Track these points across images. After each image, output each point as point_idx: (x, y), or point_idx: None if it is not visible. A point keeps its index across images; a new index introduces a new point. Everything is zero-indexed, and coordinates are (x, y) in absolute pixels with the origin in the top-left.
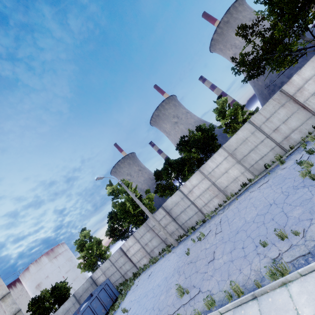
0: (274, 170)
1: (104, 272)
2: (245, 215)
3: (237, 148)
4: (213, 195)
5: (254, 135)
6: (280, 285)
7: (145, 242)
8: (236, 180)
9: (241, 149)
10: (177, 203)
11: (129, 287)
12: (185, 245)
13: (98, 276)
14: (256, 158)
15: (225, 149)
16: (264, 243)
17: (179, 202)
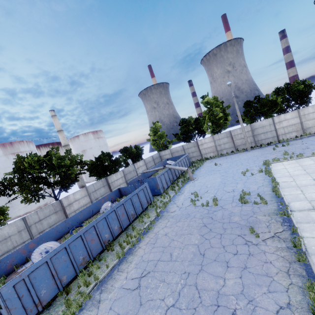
0: None
1: (172, 153)
2: None
3: None
4: (295, 130)
5: None
6: None
7: (220, 143)
8: None
9: None
10: (264, 126)
11: (203, 162)
12: (263, 149)
13: (165, 154)
14: None
15: None
16: None
17: (266, 126)
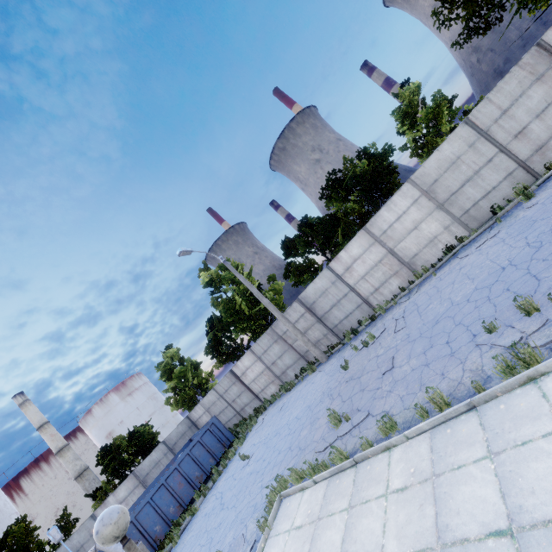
0: (511, 214)
1: (208, 410)
2: (451, 294)
3: (440, 179)
4: (391, 272)
5: (474, 148)
6: (523, 382)
7: (272, 360)
8: (435, 242)
9: (446, 180)
10: (325, 291)
11: (249, 427)
12: (341, 358)
13: (199, 416)
14: (475, 196)
15: (414, 184)
16: (491, 325)
17: (329, 289)
